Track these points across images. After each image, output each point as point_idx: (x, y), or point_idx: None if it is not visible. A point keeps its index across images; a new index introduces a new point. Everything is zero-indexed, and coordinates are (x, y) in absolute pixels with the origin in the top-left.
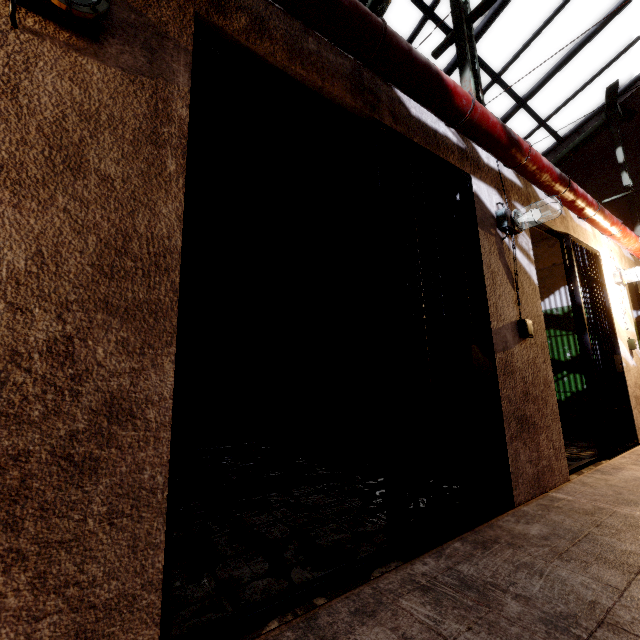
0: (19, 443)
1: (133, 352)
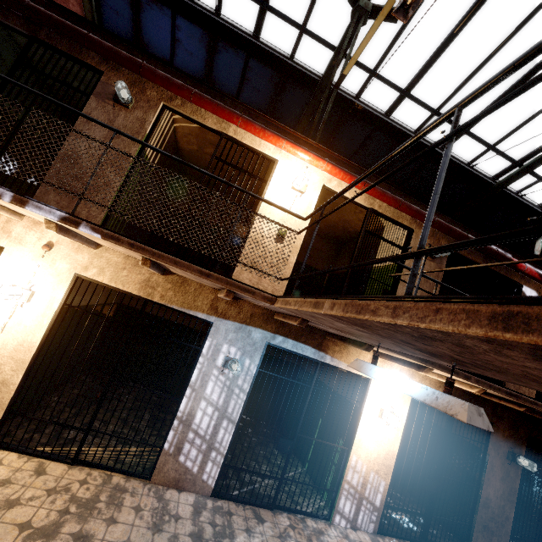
0: None
1: None
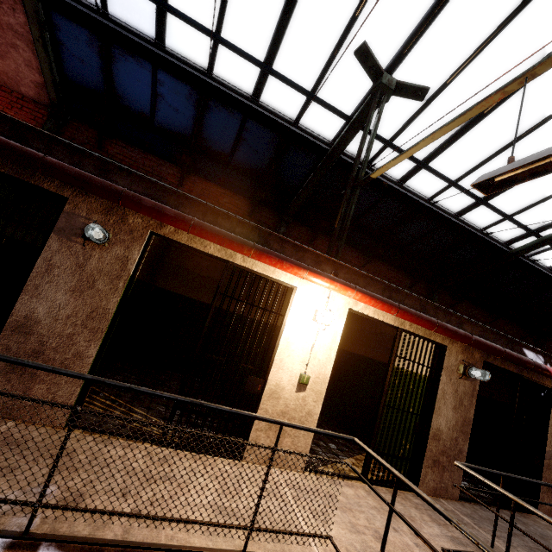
0: (450, 453)
1: (463, 441)
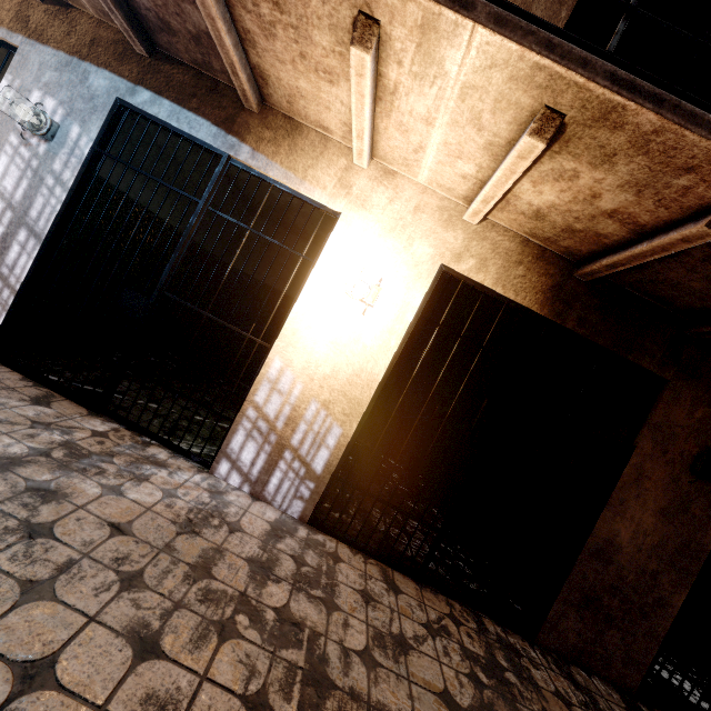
0: None
1: None
